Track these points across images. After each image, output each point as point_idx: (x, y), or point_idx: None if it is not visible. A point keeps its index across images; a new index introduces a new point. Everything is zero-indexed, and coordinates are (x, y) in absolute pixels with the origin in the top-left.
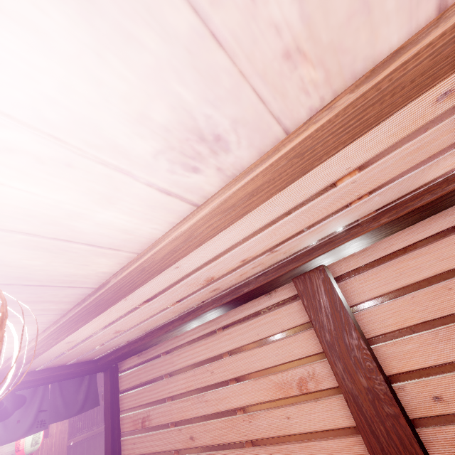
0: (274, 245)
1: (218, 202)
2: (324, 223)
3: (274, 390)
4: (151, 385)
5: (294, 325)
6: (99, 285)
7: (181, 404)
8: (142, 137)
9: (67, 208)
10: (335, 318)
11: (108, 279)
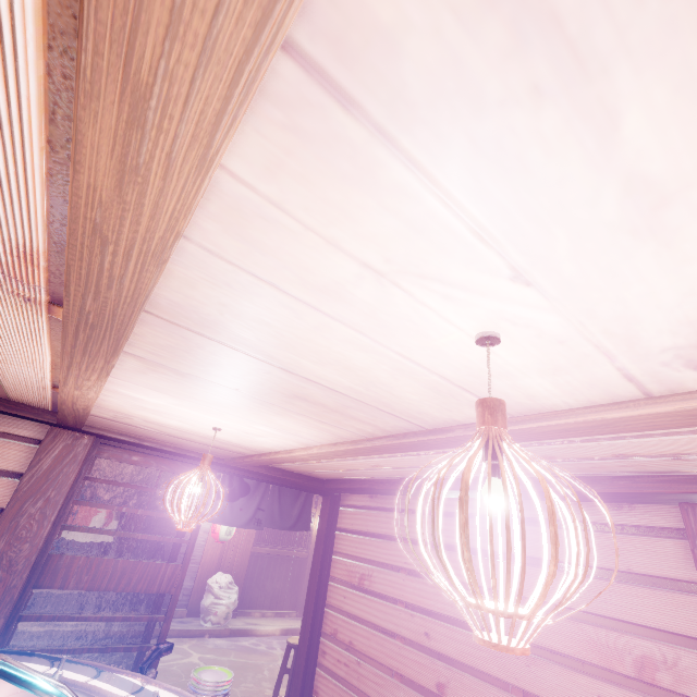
0: (691, 453)
1: (696, 407)
2: None
3: (585, 647)
4: (381, 541)
5: (656, 573)
6: (434, 428)
7: (421, 585)
8: (674, 334)
9: (507, 369)
10: None
11: (450, 426)
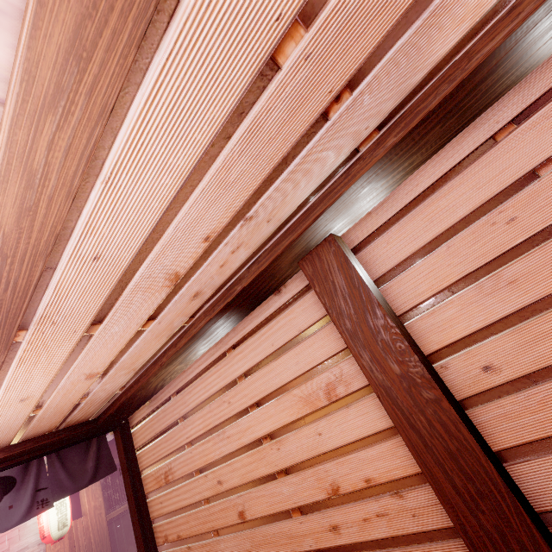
0: (242, 206)
1: (15, 78)
2: (302, 157)
3: (300, 406)
4: (166, 434)
5: (312, 322)
6: None
7: (202, 447)
8: None
9: None
10: (354, 298)
11: None
